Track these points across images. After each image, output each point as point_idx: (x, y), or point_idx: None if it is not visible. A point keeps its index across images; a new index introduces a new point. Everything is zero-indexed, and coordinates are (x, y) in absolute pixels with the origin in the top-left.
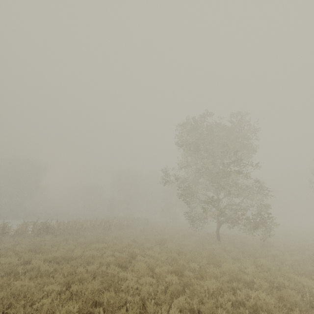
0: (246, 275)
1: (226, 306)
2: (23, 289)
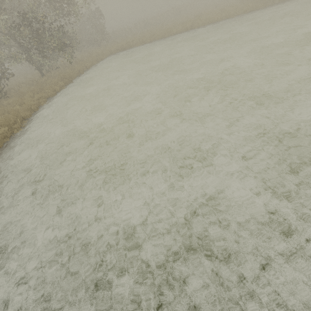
0: (250, 1)
1: (234, 11)
2: (173, 27)
